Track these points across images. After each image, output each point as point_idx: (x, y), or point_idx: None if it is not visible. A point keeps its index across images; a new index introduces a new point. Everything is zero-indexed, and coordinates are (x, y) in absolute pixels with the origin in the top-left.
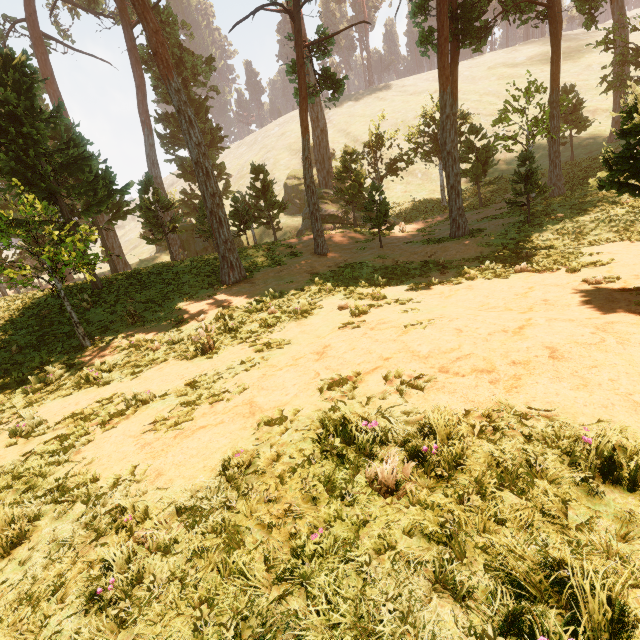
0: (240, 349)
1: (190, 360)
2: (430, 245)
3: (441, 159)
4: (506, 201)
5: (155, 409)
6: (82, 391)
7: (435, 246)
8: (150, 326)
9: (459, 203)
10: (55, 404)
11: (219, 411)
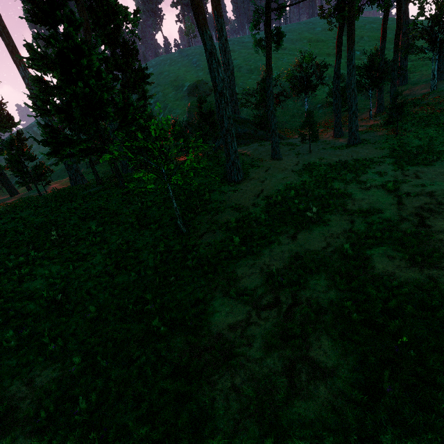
0: (341, 218)
1: (307, 229)
2: (342, 150)
3: (306, 95)
4: (387, 121)
5: (377, 253)
6: (244, 259)
7: (347, 150)
8: (215, 214)
9: (357, 123)
10: (239, 269)
11: (443, 245)
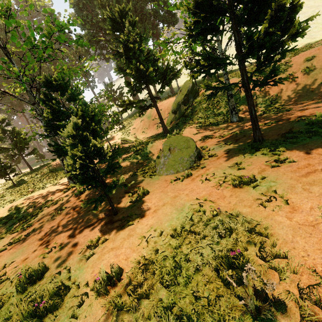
0: None
1: None
2: None
3: None
4: None
5: None
6: None
7: None
8: None
9: None
10: None
11: None
